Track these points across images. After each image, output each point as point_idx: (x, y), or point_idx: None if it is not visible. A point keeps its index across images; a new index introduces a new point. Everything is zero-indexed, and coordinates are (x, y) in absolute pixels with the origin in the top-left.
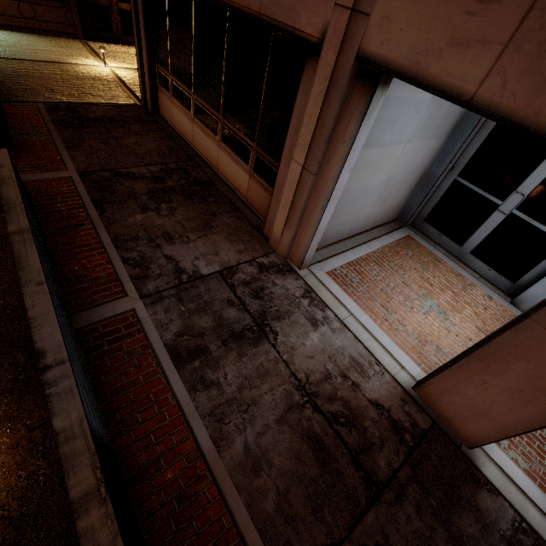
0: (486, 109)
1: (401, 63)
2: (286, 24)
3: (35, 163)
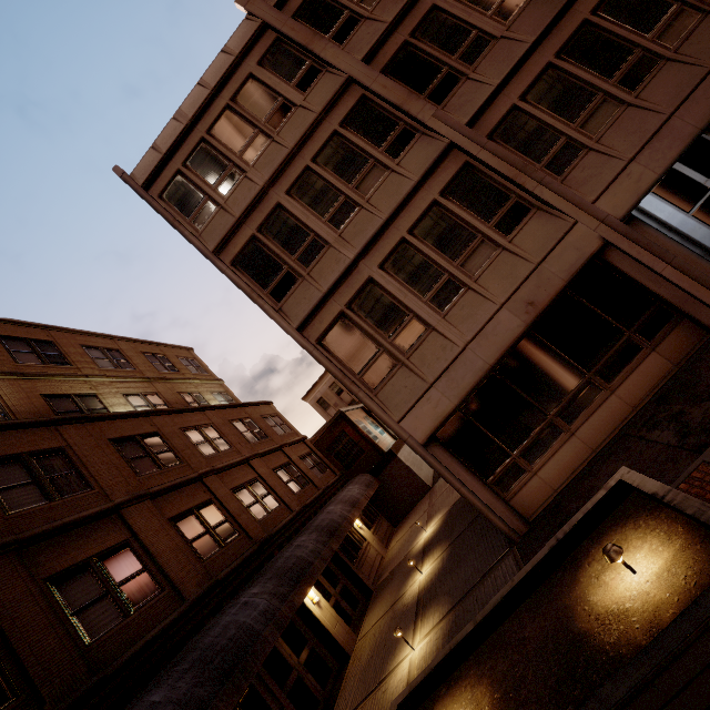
0: (665, 171)
1: (634, 201)
2: (583, 263)
3: (706, 488)
